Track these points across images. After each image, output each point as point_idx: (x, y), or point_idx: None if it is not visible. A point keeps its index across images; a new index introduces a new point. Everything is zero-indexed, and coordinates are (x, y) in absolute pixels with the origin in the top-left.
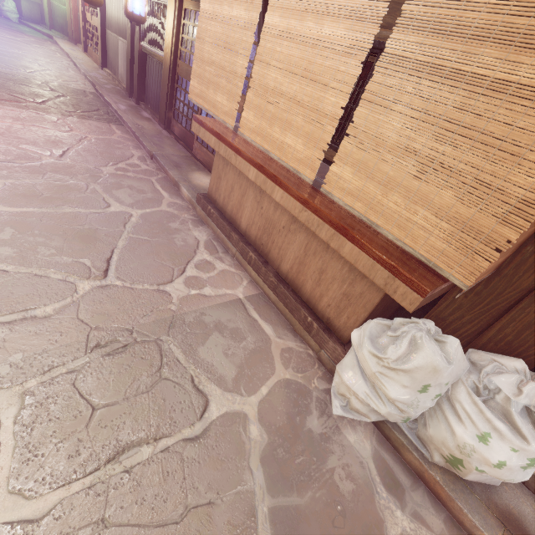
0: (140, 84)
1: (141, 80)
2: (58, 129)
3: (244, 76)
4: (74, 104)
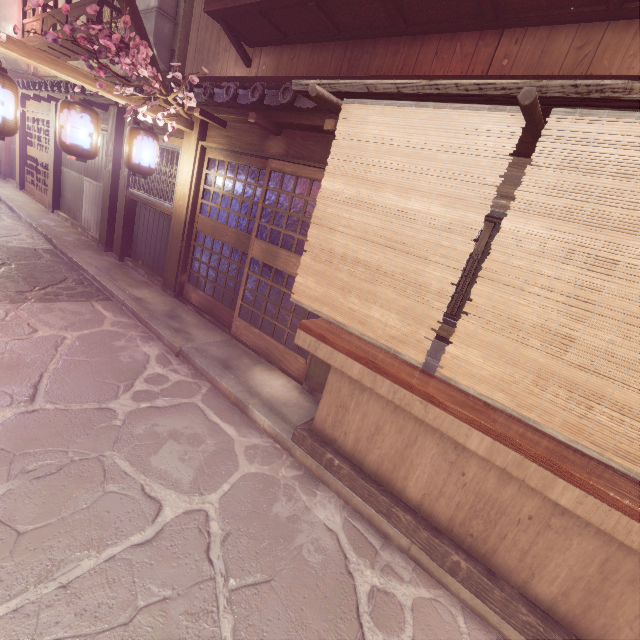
0: (125, 236)
1: (127, 232)
2: (11, 334)
3: (448, 294)
4: (26, 275)
